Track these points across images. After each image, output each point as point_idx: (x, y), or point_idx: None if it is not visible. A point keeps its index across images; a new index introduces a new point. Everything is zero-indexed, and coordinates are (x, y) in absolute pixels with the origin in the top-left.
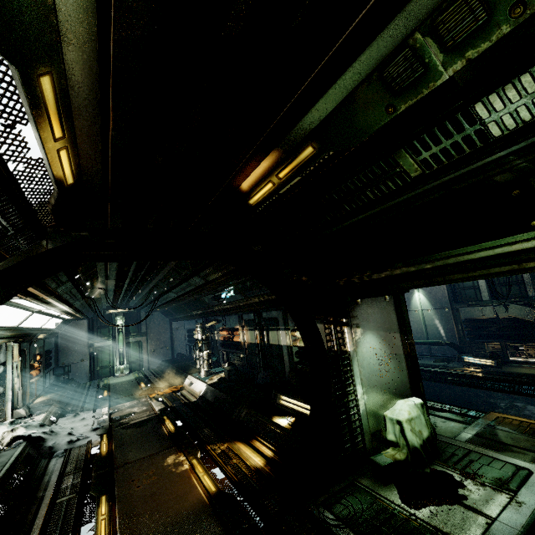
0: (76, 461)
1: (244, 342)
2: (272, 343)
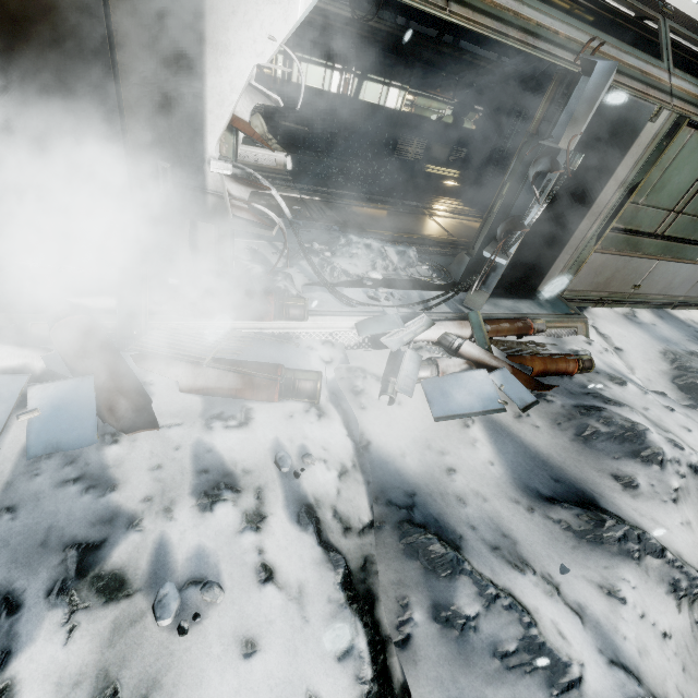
0: (433, 250)
1: (283, 80)
2: (367, 100)
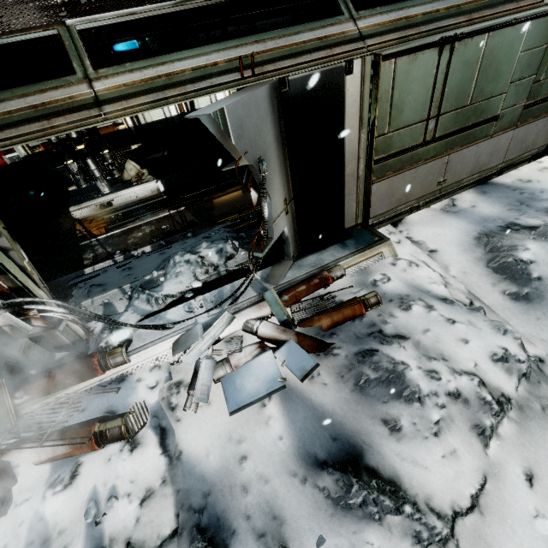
0: None
1: (135, 126)
2: (202, 106)
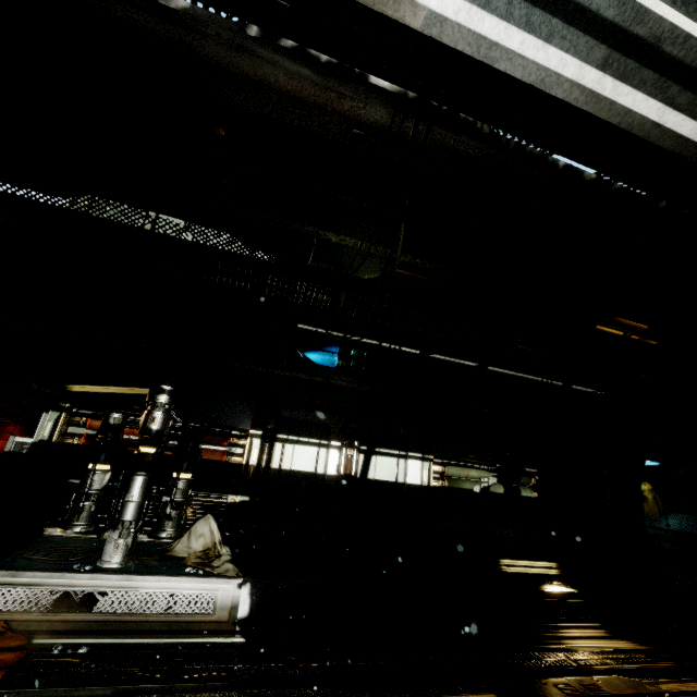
0: None
1: (259, 466)
2: (379, 477)
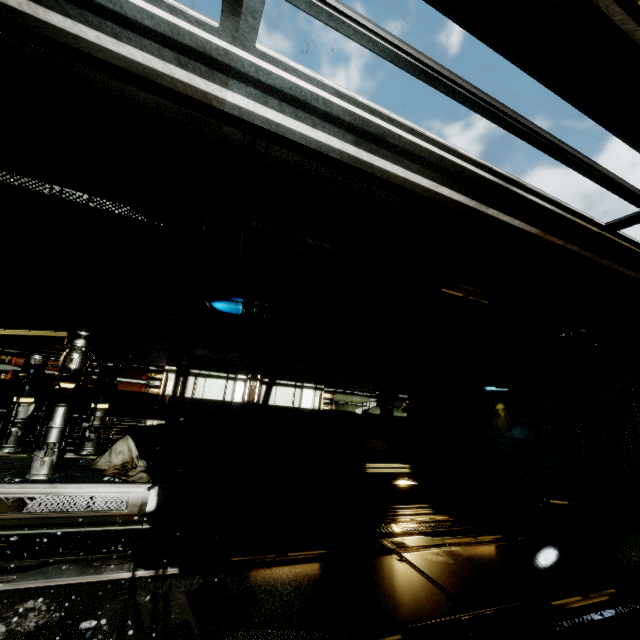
0: None
1: (174, 396)
2: (278, 403)
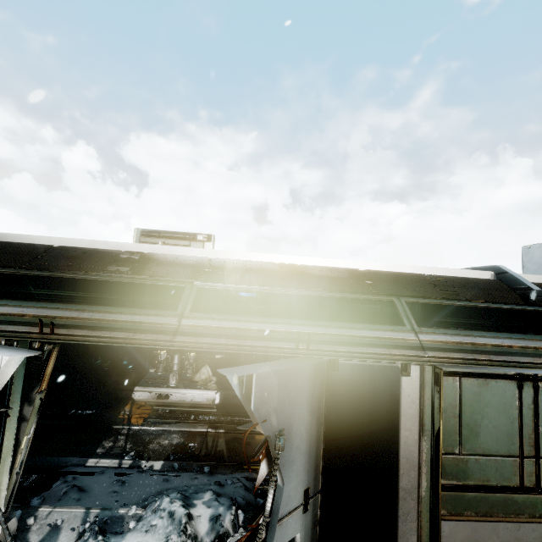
0: None
1: None
2: None
